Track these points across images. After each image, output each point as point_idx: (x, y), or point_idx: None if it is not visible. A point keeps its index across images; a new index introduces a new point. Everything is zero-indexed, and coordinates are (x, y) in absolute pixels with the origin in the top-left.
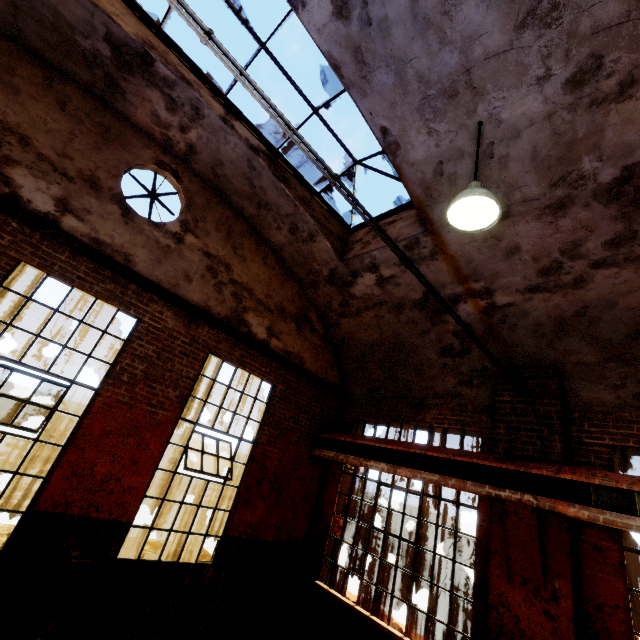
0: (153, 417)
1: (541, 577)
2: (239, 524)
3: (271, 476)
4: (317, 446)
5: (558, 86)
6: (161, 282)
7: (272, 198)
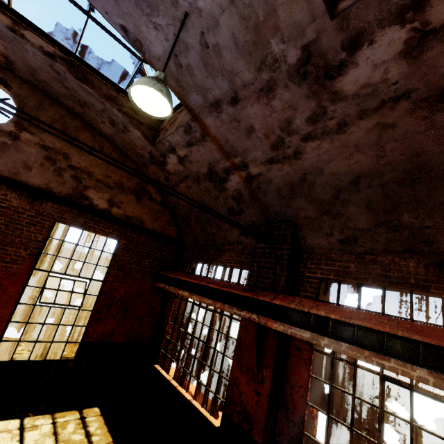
0: (8, 270)
1: (256, 368)
2: (93, 334)
3: (119, 302)
4: (157, 280)
5: None
6: (1, 172)
7: (85, 97)
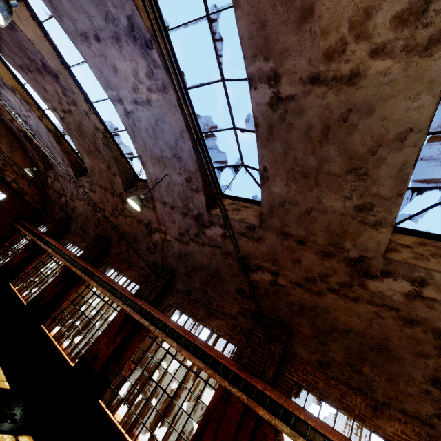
0: None
1: (24, 252)
2: None
3: None
4: (16, 222)
5: (61, 159)
6: None
7: (26, 144)
